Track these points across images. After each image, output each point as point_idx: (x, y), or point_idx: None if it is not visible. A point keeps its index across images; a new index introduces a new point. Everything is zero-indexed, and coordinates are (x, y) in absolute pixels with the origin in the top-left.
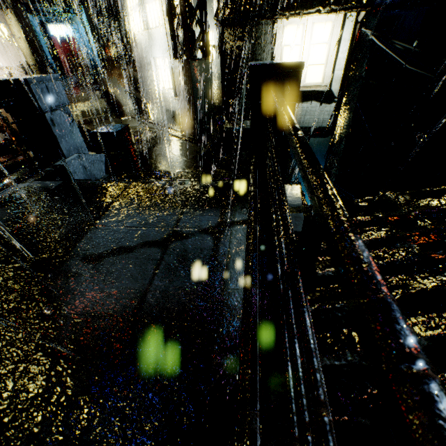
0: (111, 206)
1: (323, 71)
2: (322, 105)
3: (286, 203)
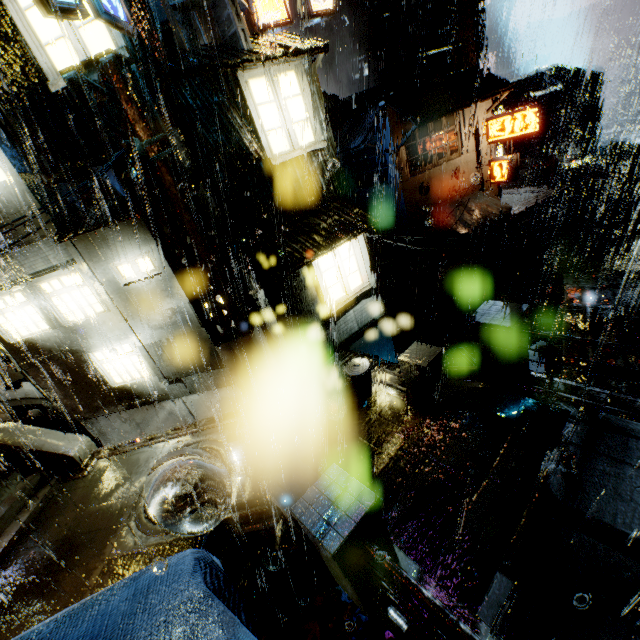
0: (604, 522)
1: (359, 275)
2: (370, 299)
3: (638, 398)
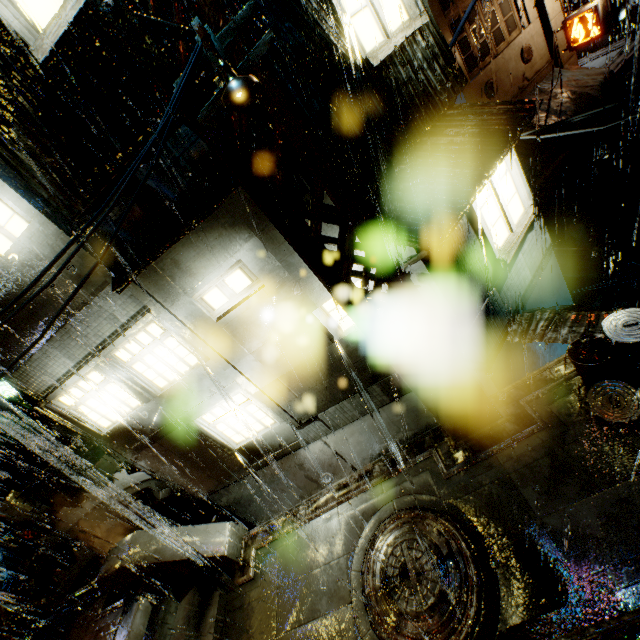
0: None
1: (518, 199)
2: (534, 230)
3: None
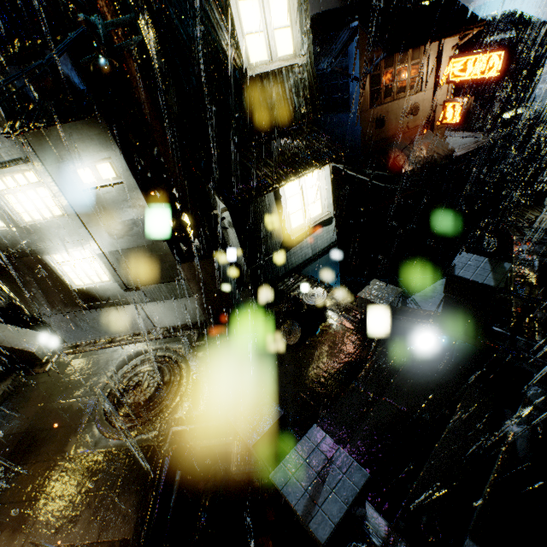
0: None
1: (320, 204)
2: (326, 228)
3: None
